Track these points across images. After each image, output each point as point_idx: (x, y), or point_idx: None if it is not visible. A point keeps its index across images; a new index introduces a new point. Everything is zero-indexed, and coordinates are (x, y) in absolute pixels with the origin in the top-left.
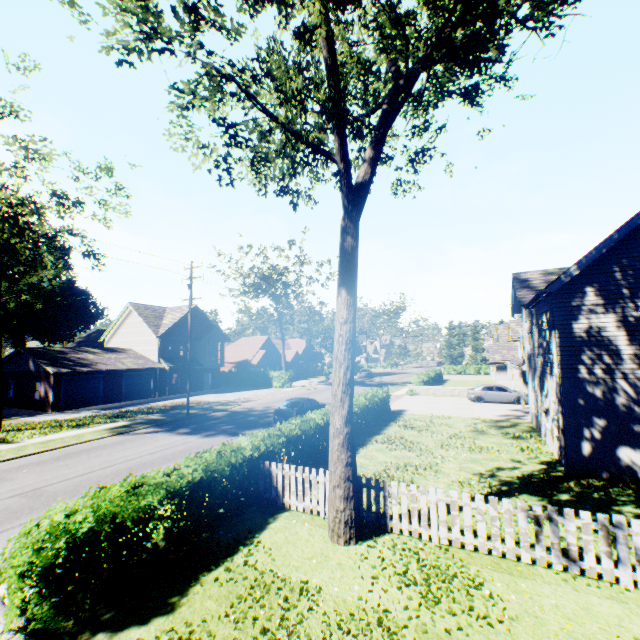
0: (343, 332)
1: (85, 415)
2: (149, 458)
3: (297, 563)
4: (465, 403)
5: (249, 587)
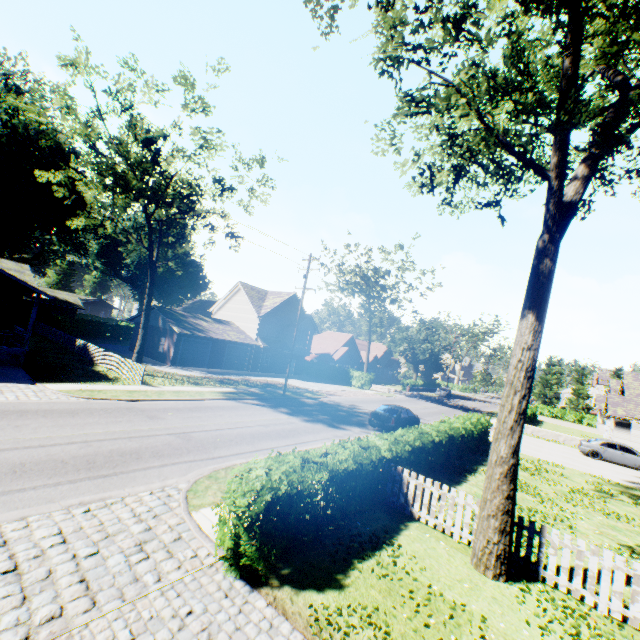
0: (524, 358)
1: (197, 374)
2: (264, 429)
3: (447, 581)
4: (575, 455)
5: (407, 590)
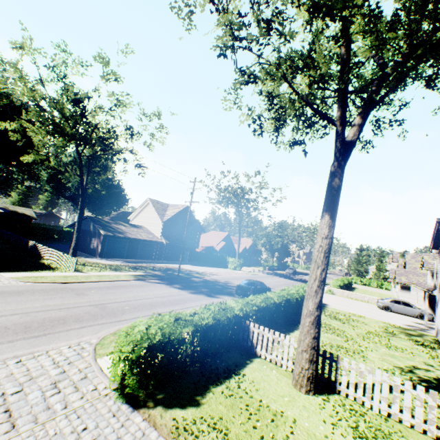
0: (323, 244)
1: (117, 263)
2: (161, 299)
3: (273, 397)
4: (374, 309)
5: (244, 404)
